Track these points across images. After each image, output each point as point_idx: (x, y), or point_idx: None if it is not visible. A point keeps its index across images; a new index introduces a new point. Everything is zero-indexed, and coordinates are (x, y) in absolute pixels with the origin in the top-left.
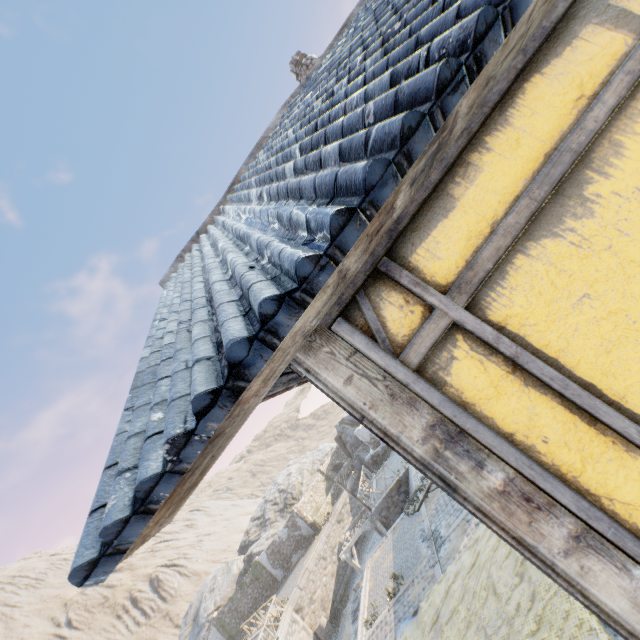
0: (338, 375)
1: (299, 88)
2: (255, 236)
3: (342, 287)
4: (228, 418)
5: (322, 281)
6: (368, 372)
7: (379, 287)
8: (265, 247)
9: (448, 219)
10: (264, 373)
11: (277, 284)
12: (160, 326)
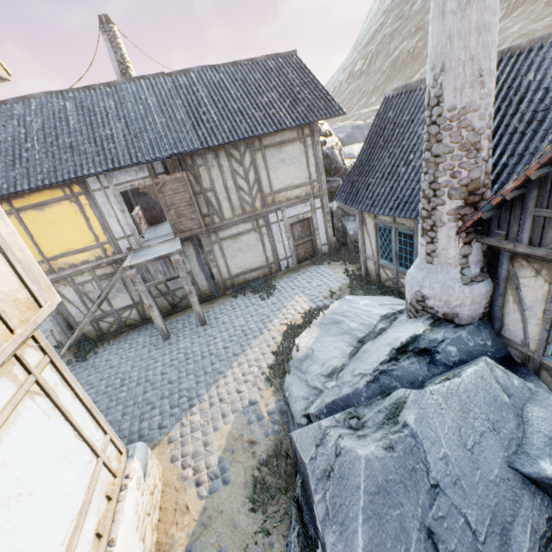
0: None
1: (56, 92)
2: None
3: None
4: None
5: None
6: None
7: (4, 201)
8: None
9: (23, 199)
10: None
11: None
12: None
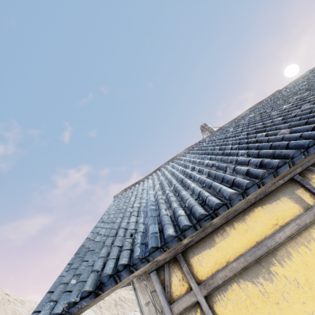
0: (144, 298)
1: (195, 144)
2: (140, 220)
3: (156, 262)
4: (92, 301)
5: (142, 266)
6: (156, 304)
7: (174, 265)
8: (137, 232)
9: (210, 249)
10: (112, 288)
11: (130, 255)
12: (100, 225)
